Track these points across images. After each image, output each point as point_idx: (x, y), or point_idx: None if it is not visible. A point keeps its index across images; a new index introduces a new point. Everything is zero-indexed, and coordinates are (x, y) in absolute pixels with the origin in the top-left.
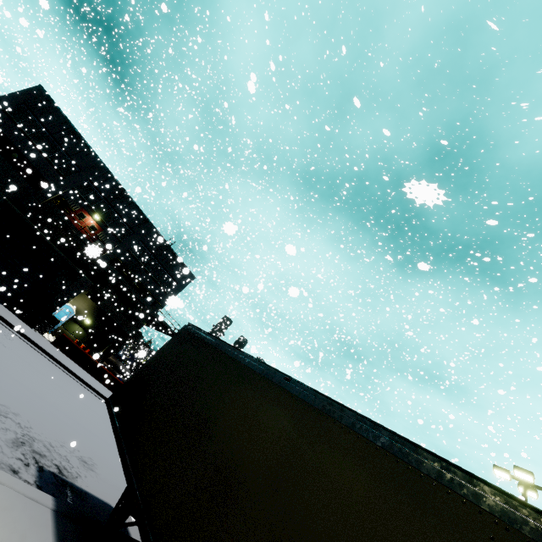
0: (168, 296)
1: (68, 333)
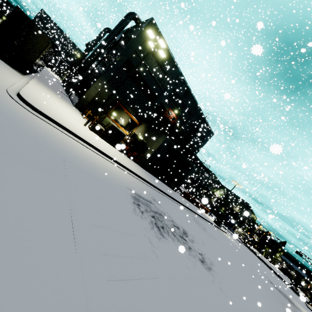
0: (200, 147)
1: None
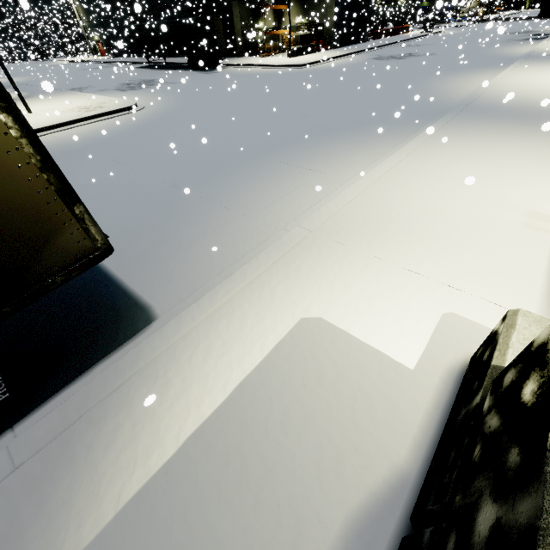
0: None
1: None
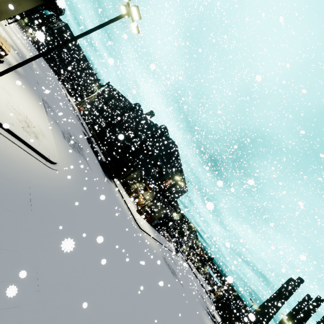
0: (177, 198)
1: None
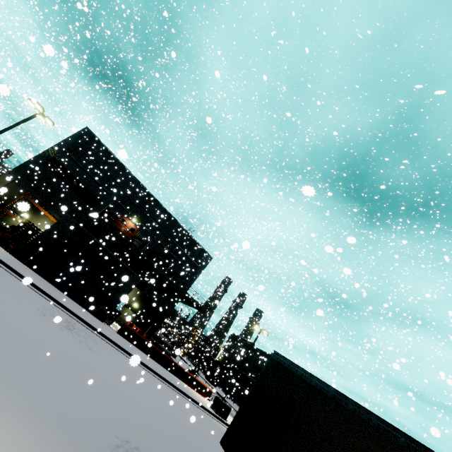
0: (193, 277)
1: (122, 316)
